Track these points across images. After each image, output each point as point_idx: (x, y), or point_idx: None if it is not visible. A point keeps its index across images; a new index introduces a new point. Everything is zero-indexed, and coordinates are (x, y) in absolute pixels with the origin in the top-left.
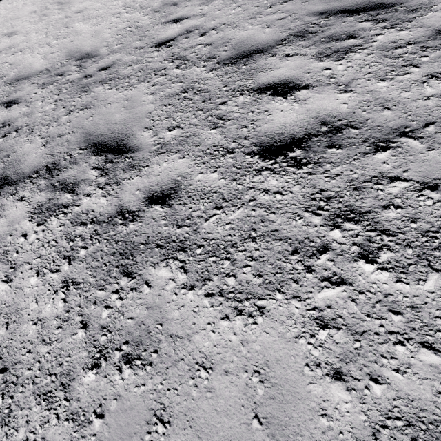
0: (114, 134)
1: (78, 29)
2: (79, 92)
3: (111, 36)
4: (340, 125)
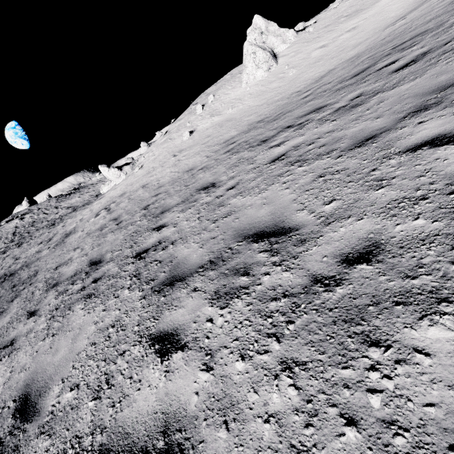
0: (311, 110)
1: (247, 119)
2: (273, 121)
3: (270, 112)
4: (426, 52)
